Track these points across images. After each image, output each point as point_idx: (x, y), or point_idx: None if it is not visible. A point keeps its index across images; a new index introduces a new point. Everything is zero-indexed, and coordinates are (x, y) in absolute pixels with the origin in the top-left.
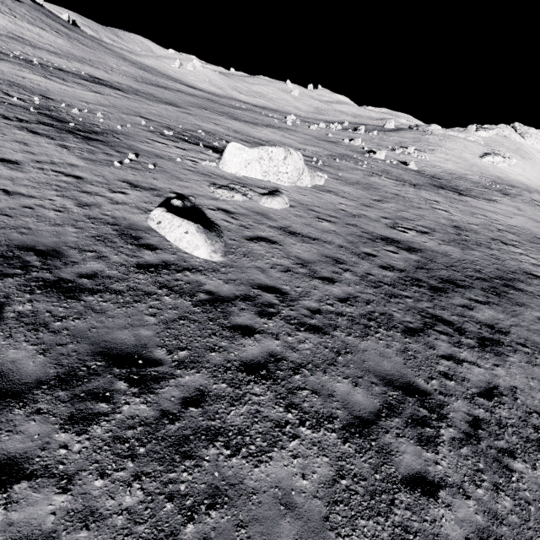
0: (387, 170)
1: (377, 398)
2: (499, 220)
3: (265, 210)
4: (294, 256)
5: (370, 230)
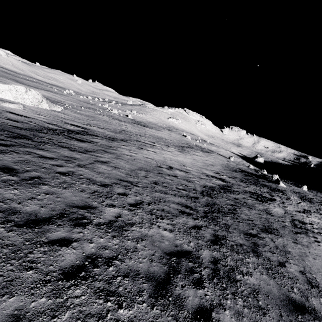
0: (112, 115)
1: (3, 133)
2: (150, 133)
3: (2, 106)
4: (4, 115)
5: (69, 122)
